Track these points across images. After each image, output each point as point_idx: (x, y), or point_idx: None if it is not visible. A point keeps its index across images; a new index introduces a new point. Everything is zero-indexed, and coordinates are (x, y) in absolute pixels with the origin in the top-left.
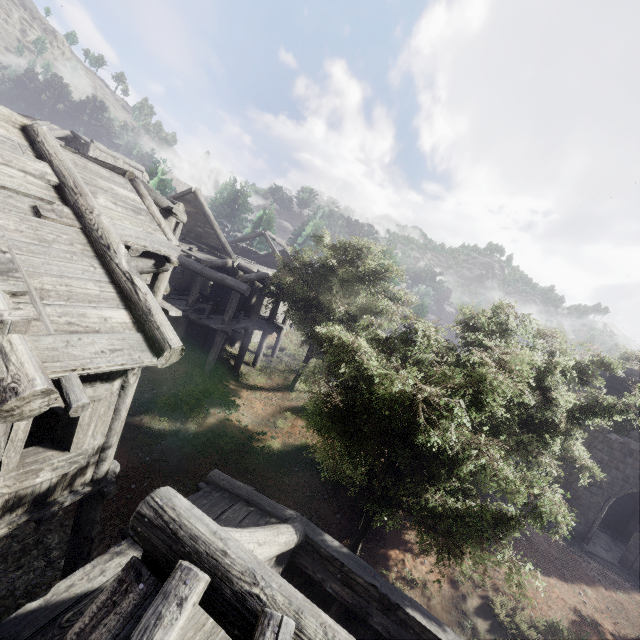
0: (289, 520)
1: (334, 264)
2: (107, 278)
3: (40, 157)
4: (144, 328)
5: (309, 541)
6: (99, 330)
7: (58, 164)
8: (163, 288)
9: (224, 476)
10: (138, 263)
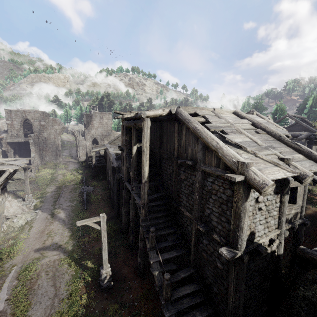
0: None
1: None
2: (285, 145)
3: (242, 118)
4: (311, 158)
5: None
6: (301, 160)
7: (248, 118)
8: None
9: None
10: None
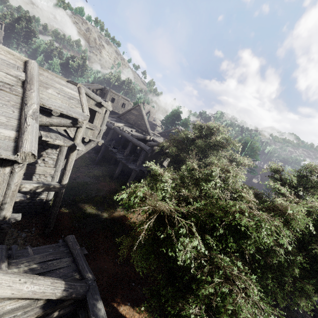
0: (83, 280)
1: (194, 136)
2: (18, 117)
3: (25, 71)
4: (18, 140)
5: (86, 300)
6: None
7: (28, 73)
8: (80, 136)
9: (73, 240)
10: (61, 120)
